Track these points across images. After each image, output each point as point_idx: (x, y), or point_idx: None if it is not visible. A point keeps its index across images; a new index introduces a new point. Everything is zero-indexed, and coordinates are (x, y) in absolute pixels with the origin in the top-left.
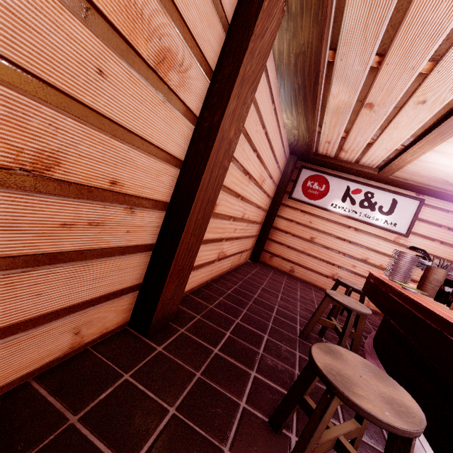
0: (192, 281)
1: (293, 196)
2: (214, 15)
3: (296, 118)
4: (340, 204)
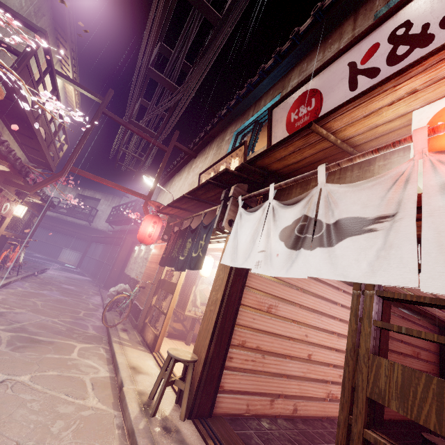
0: (384, 412)
1: None
2: None
3: (420, 316)
4: None
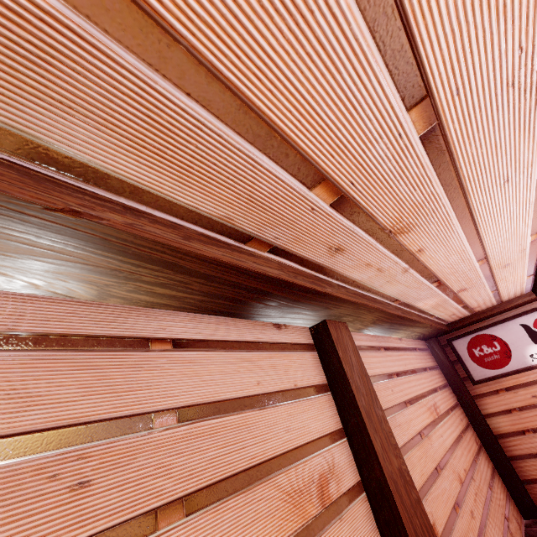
0: None
1: (476, 378)
2: (319, 398)
3: (405, 331)
4: None
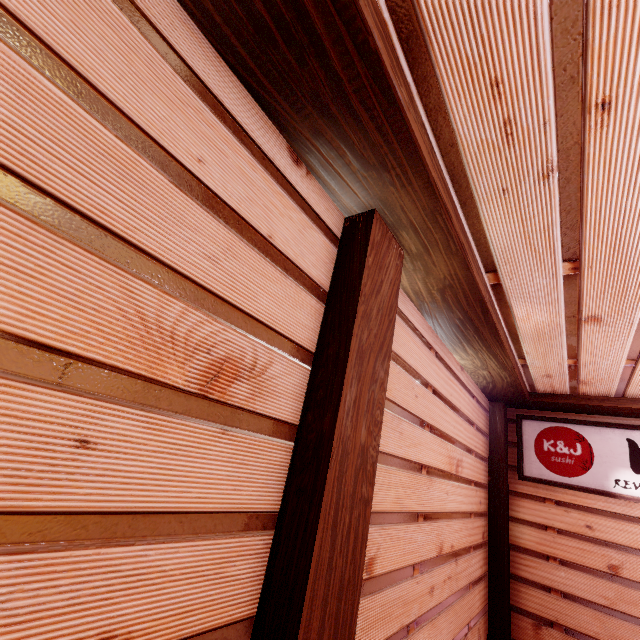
0: None
1: (526, 473)
2: (301, 292)
3: (475, 356)
4: (633, 479)
